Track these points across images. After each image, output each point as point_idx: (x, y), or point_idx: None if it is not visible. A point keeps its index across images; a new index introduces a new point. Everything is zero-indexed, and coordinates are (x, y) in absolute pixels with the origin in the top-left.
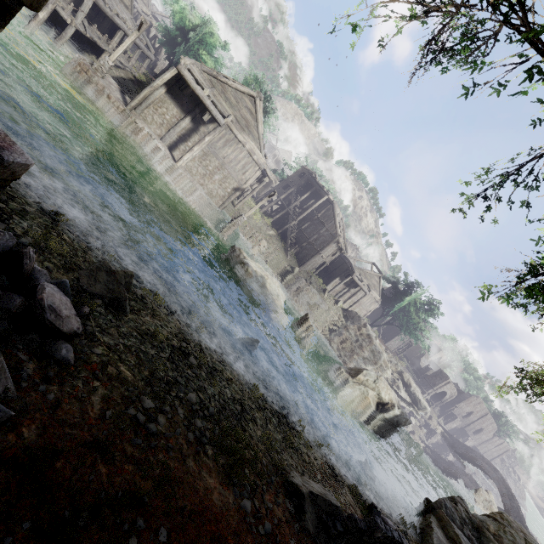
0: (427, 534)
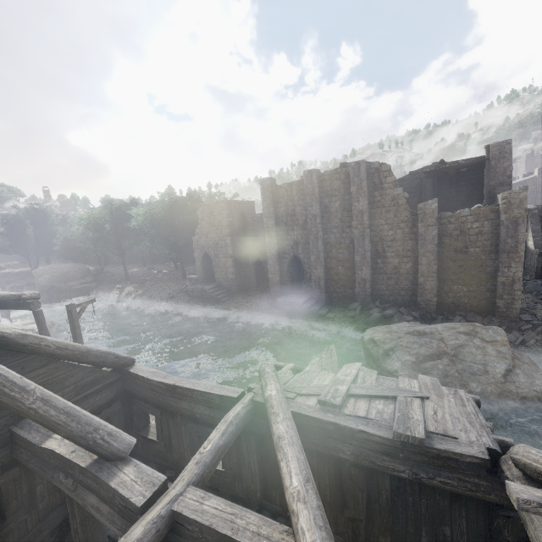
0: (90, 287)
